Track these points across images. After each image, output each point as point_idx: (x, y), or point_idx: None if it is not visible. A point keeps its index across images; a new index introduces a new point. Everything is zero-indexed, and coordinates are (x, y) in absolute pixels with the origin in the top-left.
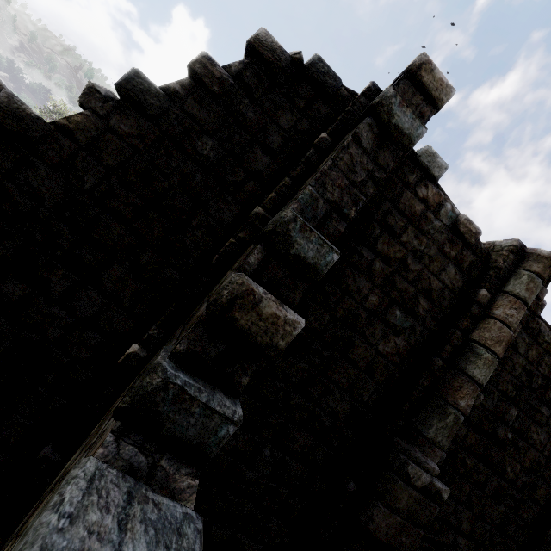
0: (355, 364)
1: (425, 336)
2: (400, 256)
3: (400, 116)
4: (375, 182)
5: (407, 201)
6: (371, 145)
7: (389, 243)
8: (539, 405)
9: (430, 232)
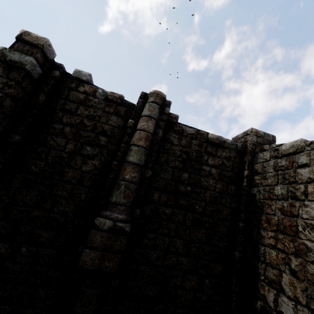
0: (70, 182)
1: (110, 154)
2: (79, 121)
3: (12, 56)
4: (9, 86)
5: (74, 96)
6: (2, 72)
7: (70, 117)
8: (200, 166)
9: (94, 105)
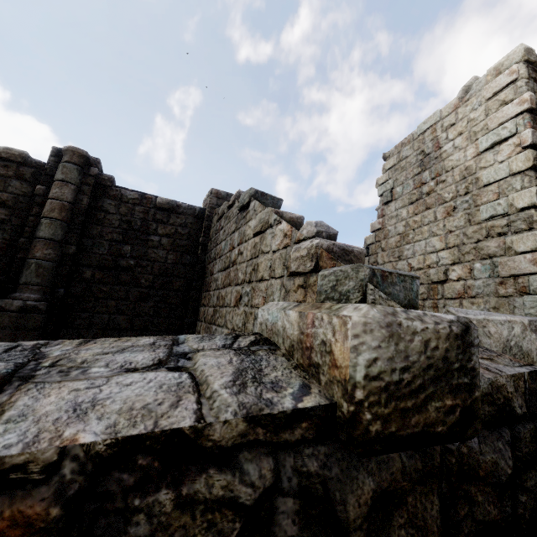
0: None
1: (18, 230)
2: None
3: None
4: None
5: None
6: None
7: None
8: (147, 237)
9: None
